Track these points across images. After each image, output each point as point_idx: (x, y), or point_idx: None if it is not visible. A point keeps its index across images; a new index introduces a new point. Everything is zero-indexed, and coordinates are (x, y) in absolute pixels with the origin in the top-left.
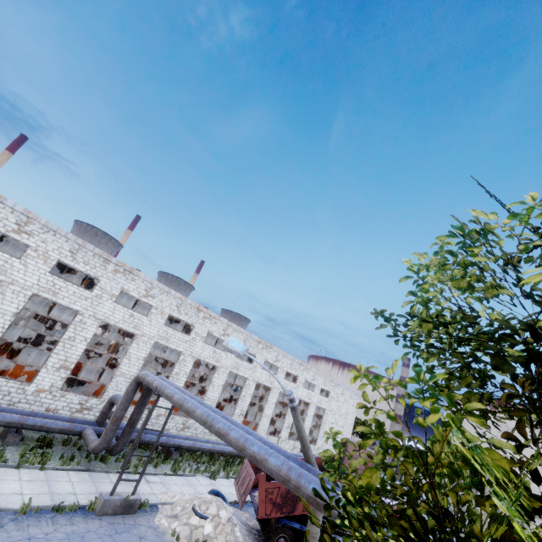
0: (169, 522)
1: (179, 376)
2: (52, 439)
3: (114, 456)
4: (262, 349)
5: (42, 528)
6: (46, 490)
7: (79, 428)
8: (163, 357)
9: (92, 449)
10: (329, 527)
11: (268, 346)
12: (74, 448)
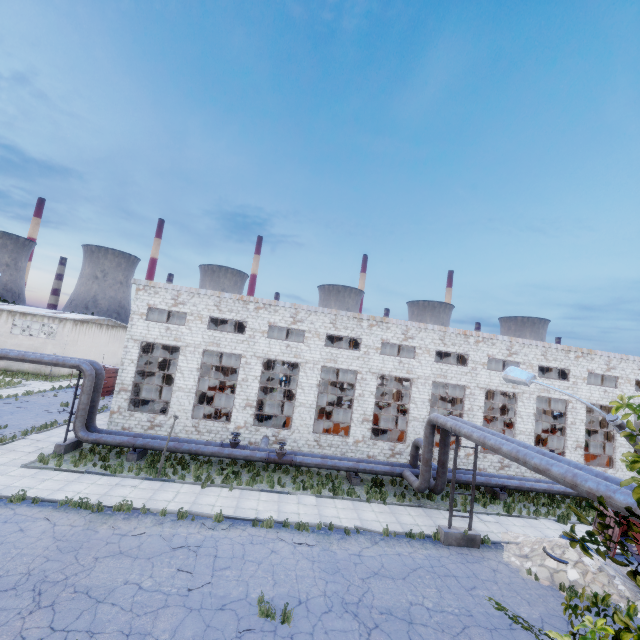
0: (520, 561)
1: (472, 412)
2: (382, 481)
3: (438, 495)
4: (577, 358)
5: (404, 548)
6: (394, 520)
7: (398, 470)
8: (447, 395)
9: (416, 488)
10: (600, 526)
11: (584, 353)
12: (401, 488)
